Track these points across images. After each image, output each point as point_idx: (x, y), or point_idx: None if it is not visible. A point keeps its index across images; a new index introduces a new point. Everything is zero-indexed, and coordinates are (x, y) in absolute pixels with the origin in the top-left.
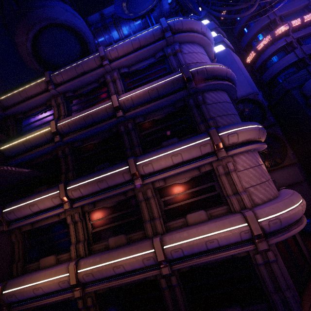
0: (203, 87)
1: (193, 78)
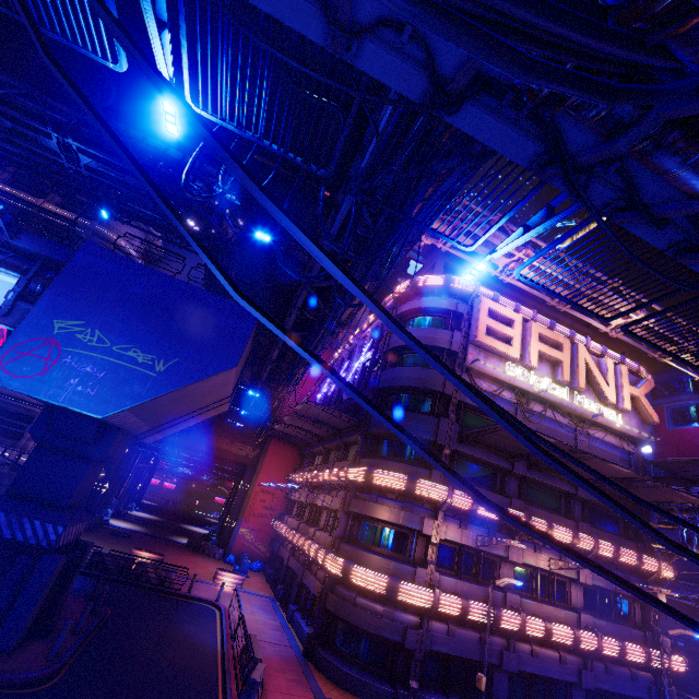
0: (96, 240)
1: (93, 231)
